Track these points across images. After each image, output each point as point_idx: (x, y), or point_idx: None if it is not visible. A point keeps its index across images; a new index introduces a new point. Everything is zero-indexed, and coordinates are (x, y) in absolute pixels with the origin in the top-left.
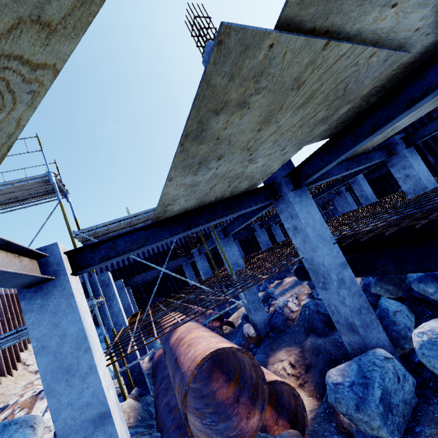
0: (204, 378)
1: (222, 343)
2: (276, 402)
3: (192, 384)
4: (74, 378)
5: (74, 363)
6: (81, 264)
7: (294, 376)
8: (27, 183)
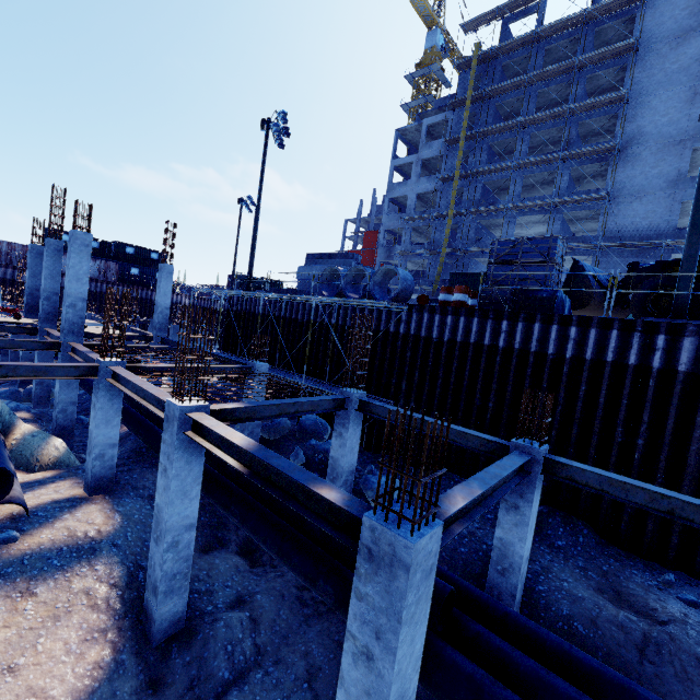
0: None
1: None
2: None
3: None
4: None
5: None
6: None
7: None
8: None
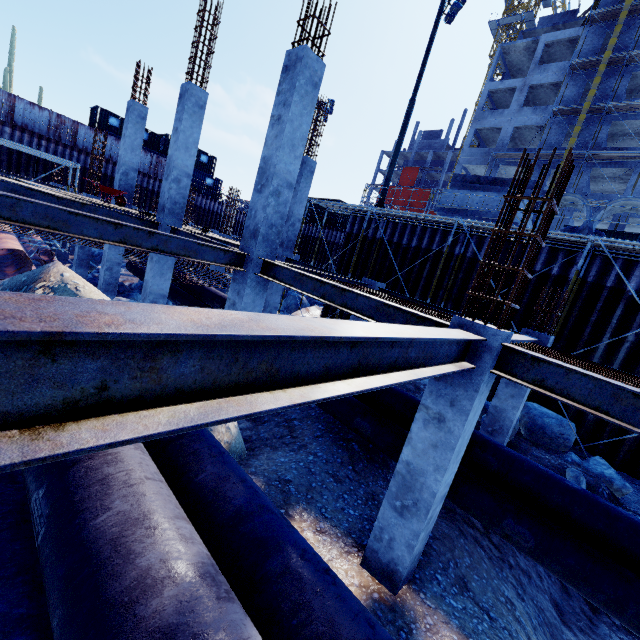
0: (3, 265)
1: (20, 248)
2: None
3: None
4: None
5: None
6: None
7: None
8: None
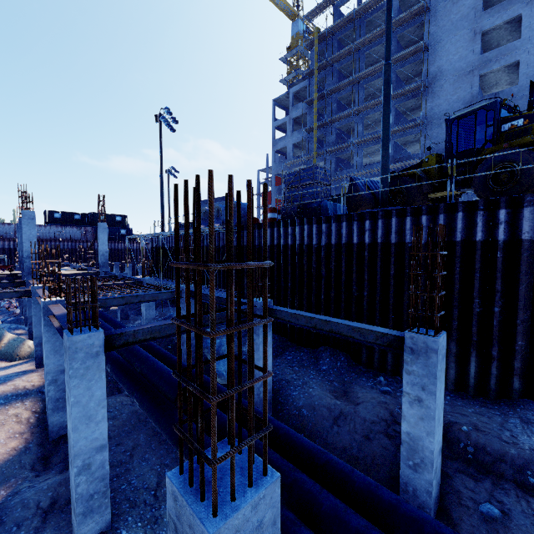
0: None
1: None
2: None
3: None
4: None
5: None
6: None
7: None
8: None
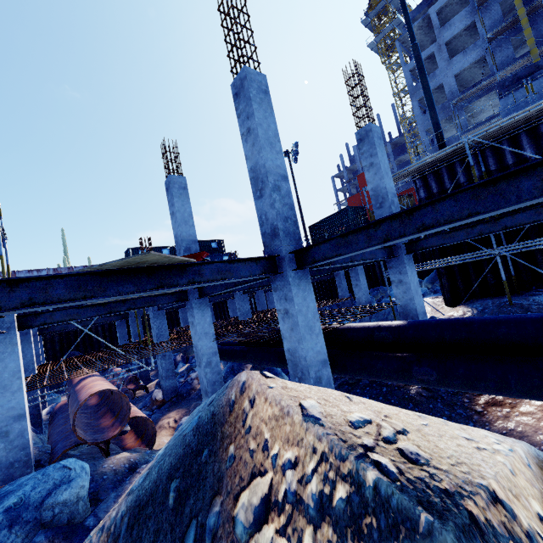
0: (97, 417)
1: (111, 387)
2: (144, 436)
3: (86, 420)
4: (8, 392)
5: (9, 384)
6: (25, 324)
7: (173, 428)
8: None
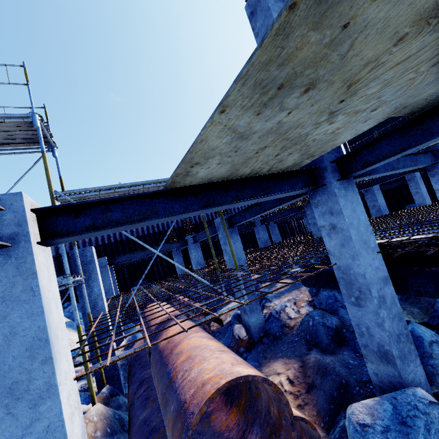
0: None
1: (241, 367)
2: None
3: None
4: (20, 402)
5: (22, 380)
6: (55, 230)
7: (292, 394)
8: (4, 123)
